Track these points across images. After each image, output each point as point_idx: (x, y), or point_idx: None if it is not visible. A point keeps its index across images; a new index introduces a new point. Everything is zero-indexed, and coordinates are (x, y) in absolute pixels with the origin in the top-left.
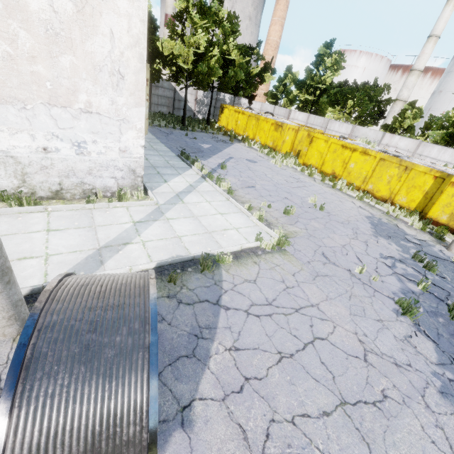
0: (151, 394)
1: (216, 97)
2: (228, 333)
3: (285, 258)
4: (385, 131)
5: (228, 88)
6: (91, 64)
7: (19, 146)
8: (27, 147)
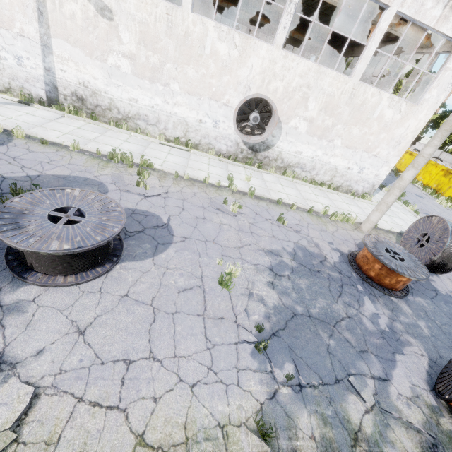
0: None
1: None
2: None
3: None
4: None
5: None
6: (391, 137)
7: (341, 165)
8: (343, 166)
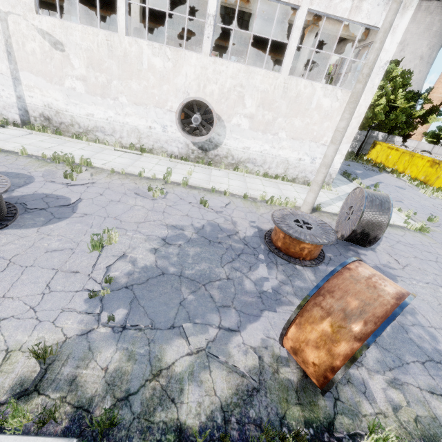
0: (391, 207)
1: (369, 135)
2: (388, 243)
3: (424, 236)
4: None
5: (385, 128)
6: (335, 125)
7: (292, 157)
8: (294, 157)
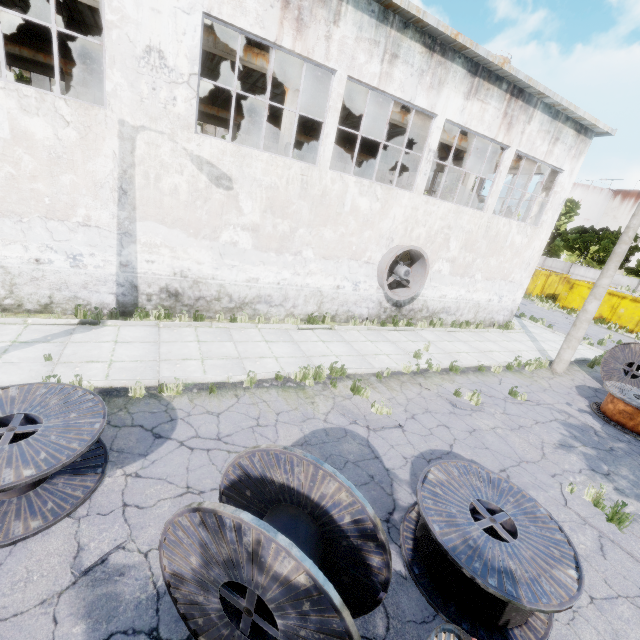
0: None
1: None
2: None
3: None
4: (629, 274)
5: None
6: (522, 261)
7: (483, 298)
8: (485, 299)
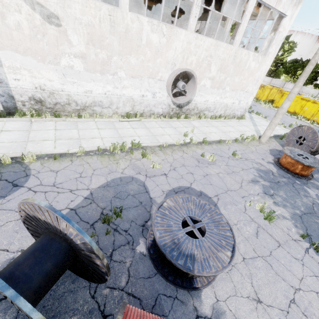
0: None
1: None
2: None
3: None
4: (315, 88)
5: None
6: (254, 79)
7: (229, 102)
8: (231, 102)
